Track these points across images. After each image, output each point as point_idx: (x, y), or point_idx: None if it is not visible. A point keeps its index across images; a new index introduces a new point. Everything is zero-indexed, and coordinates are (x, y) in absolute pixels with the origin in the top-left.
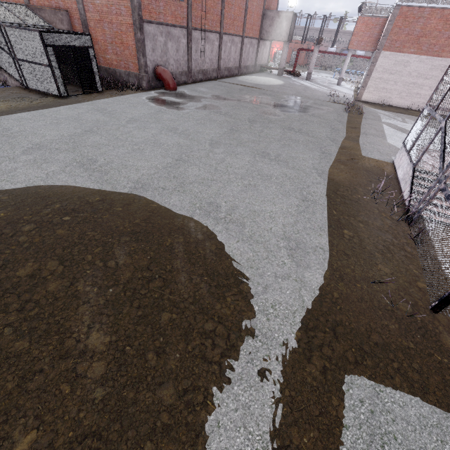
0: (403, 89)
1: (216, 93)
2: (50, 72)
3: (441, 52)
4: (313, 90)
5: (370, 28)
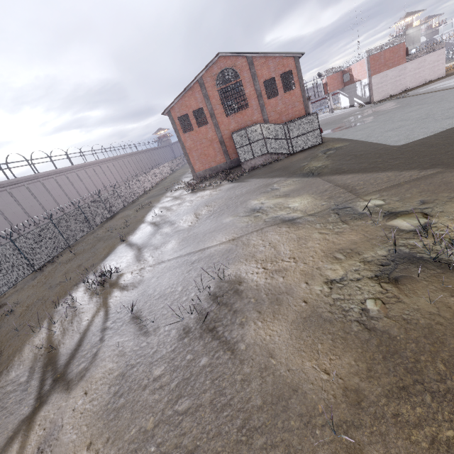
0: (392, 86)
1: (336, 125)
2: (318, 132)
3: (399, 63)
4: (341, 114)
5: (335, 79)
